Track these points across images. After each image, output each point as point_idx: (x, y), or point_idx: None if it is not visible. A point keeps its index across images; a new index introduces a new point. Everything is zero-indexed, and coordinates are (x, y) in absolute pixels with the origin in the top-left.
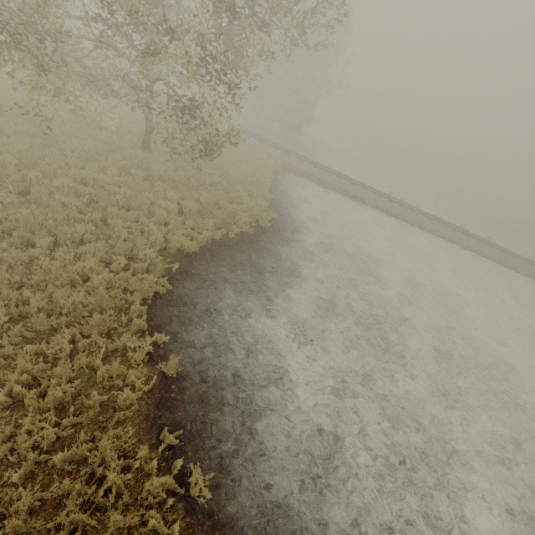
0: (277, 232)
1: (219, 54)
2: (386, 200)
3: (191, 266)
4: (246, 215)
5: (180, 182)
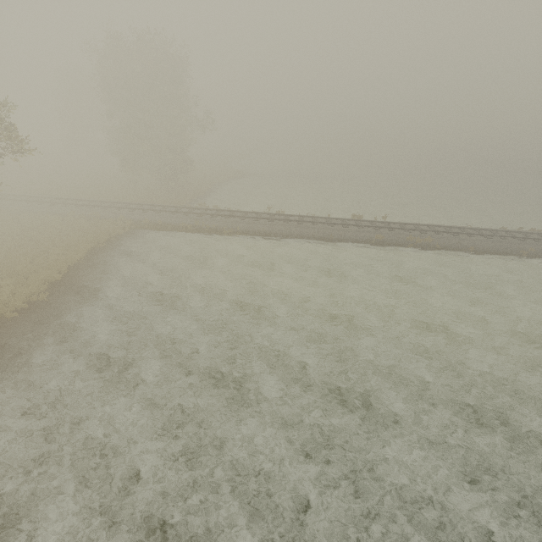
0: (25, 318)
1: None
2: (251, 220)
3: None
4: None
5: None
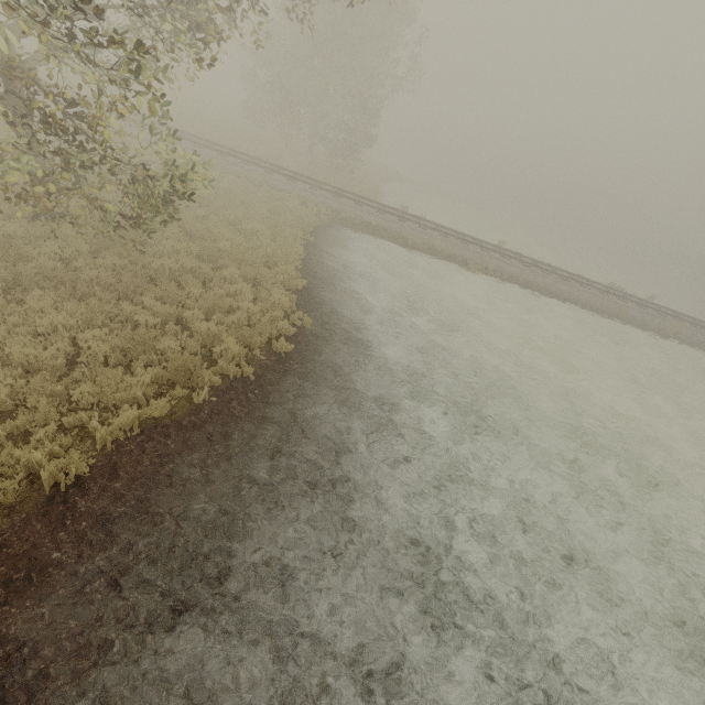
0: (311, 361)
1: (150, 7)
2: (498, 256)
3: (57, 533)
4: (234, 342)
5: (101, 281)
